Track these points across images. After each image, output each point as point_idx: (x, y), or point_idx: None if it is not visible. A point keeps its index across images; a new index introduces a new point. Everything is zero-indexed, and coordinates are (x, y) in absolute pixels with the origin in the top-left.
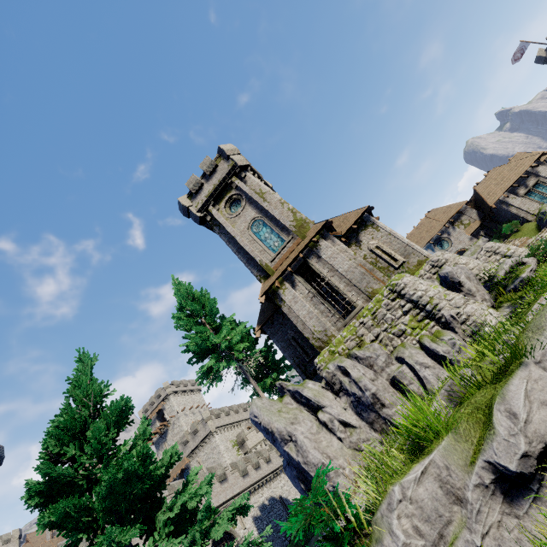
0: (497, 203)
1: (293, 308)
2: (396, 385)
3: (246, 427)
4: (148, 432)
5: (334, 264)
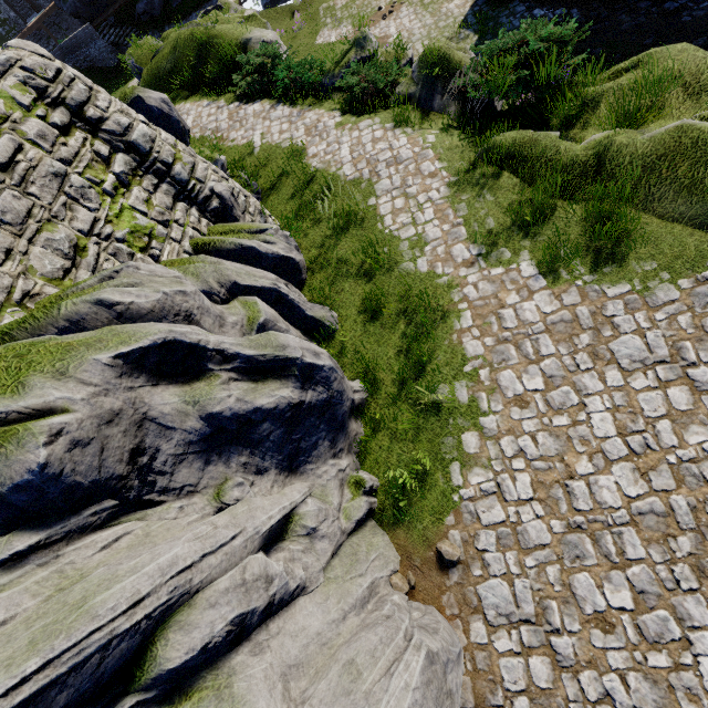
0: None
1: None
2: None
3: None
4: None
5: None
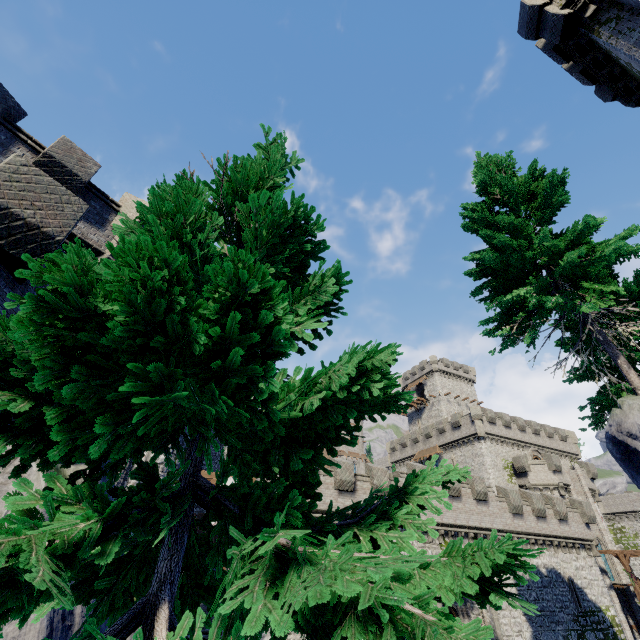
0: None
1: None
2: None
3: (531, 455)
4: (326, 292)
5: None
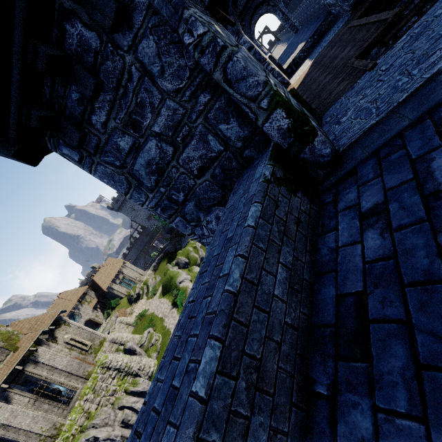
0: (107, 288)
1: (13, 424)
2: (124, 425)
3: None
4: None
5: (54, 364)
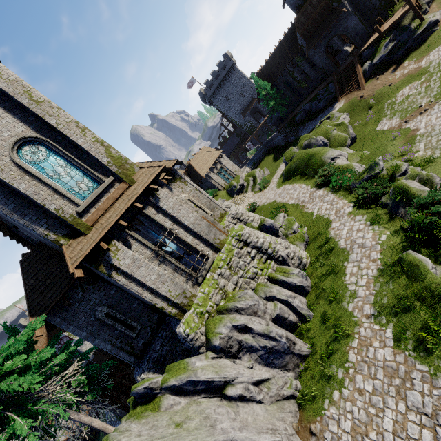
0: (205, 176)
1: (136, 275)
2: (277, 321)
3: None
4: None
5: (179, 216)
